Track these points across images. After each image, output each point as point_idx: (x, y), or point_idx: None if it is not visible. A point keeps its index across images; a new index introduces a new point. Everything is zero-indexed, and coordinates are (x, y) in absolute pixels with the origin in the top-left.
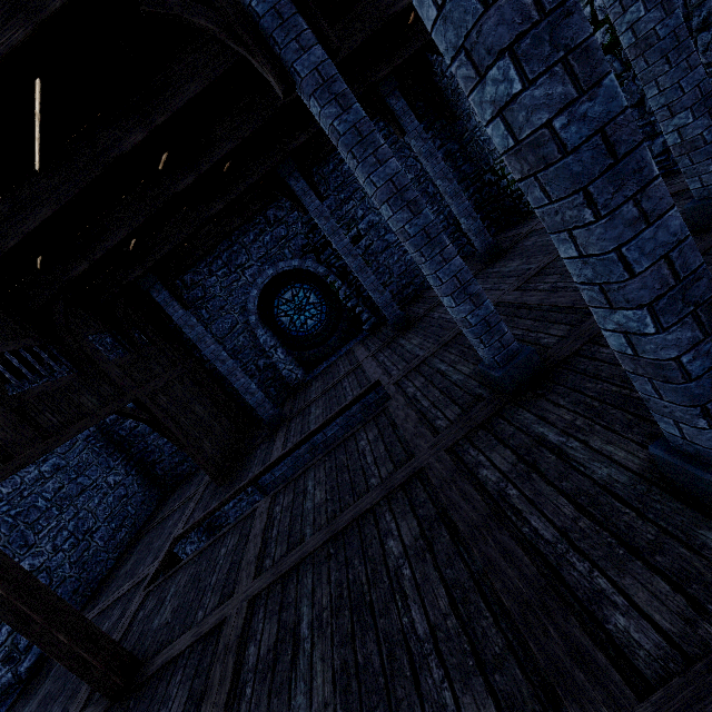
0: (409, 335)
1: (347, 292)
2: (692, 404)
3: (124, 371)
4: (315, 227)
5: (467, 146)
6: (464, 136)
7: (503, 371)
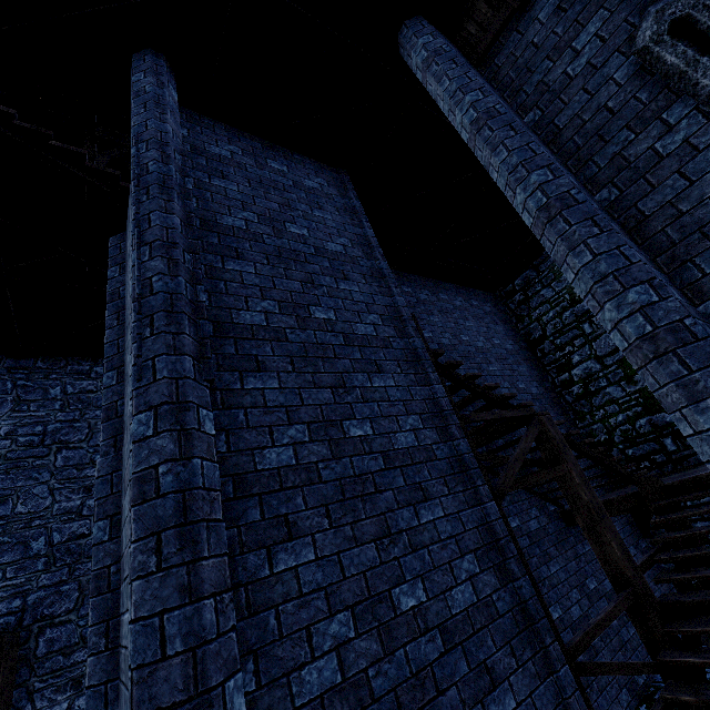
0: None
1: None
2: None
3: None
4: None
5: None
6: None
7: None
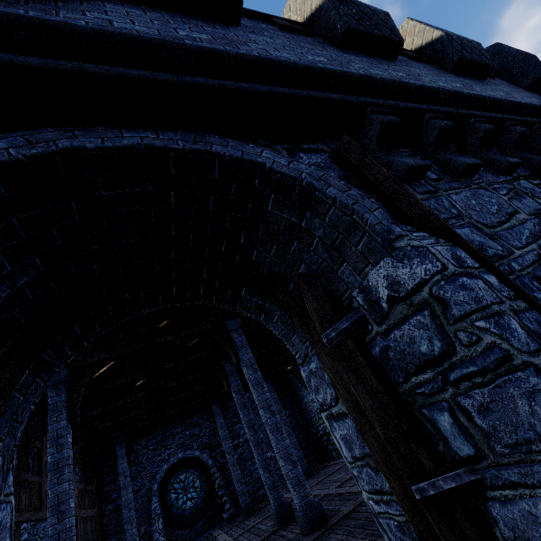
0: (251, 517)
1: (221, 482)
2: (293, 486)
3: (77, 493)
4: (216, 433)
5: (302, 410)
6: (301, 405)
7: (277, 510)
